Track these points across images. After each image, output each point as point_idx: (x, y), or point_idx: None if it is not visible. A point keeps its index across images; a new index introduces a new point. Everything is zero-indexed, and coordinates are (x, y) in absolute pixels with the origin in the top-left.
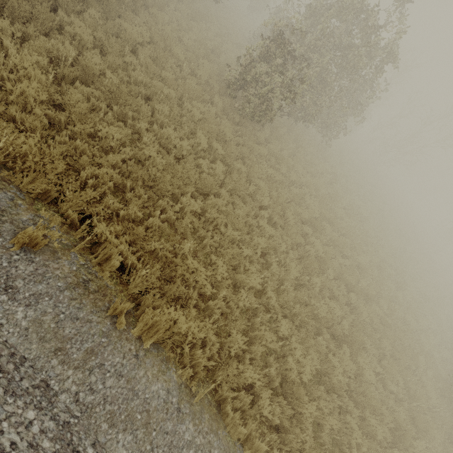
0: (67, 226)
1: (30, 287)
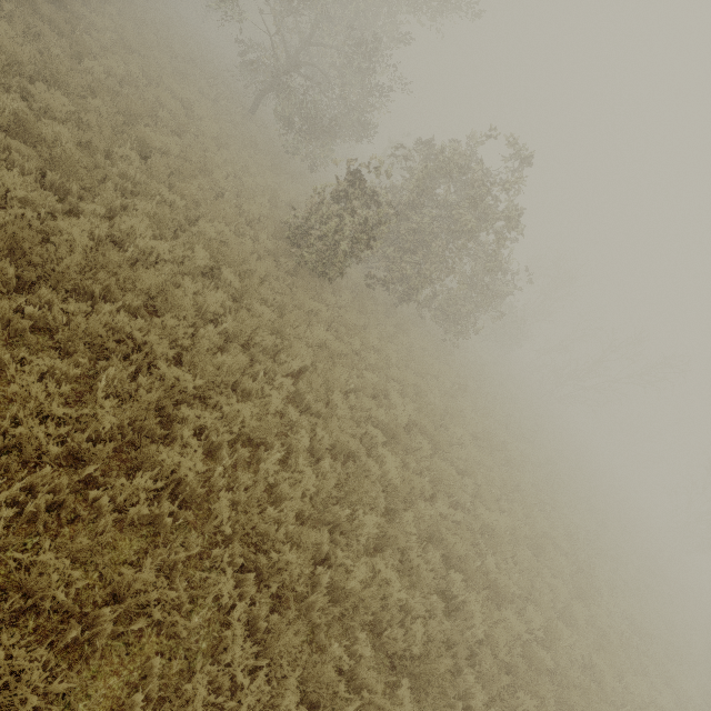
0: None
1: None
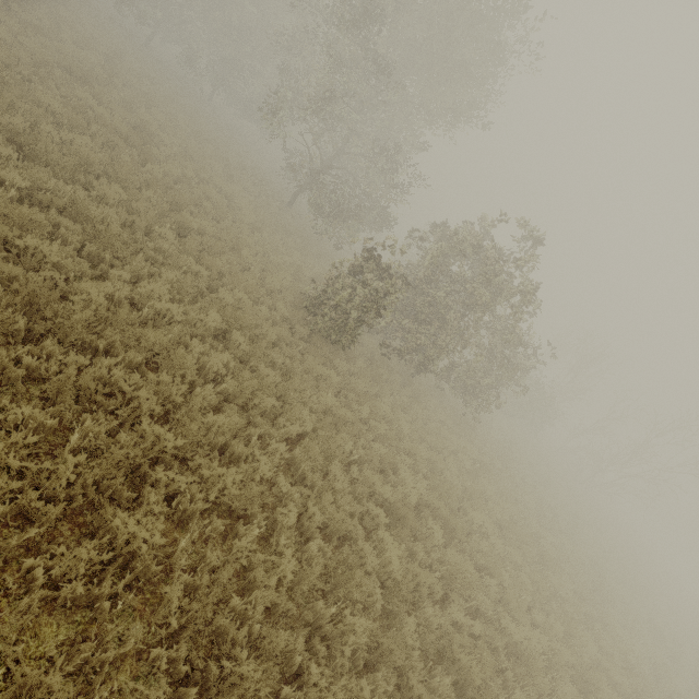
0: None
1: None
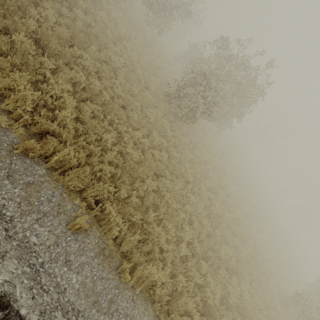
0: (87, 207)
1: (77, 259)
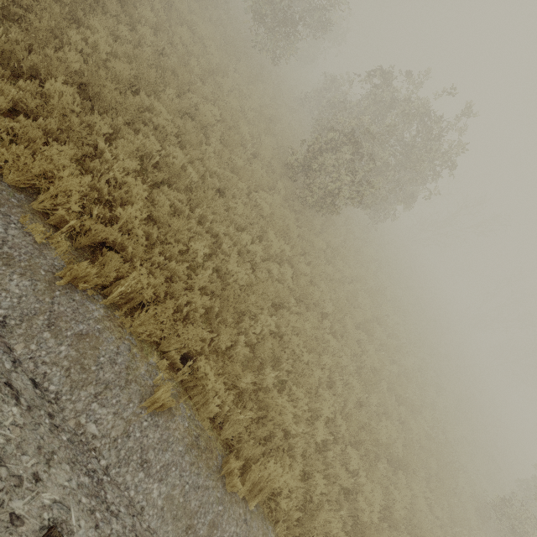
0: (169, 368)
1: (159, 457)
